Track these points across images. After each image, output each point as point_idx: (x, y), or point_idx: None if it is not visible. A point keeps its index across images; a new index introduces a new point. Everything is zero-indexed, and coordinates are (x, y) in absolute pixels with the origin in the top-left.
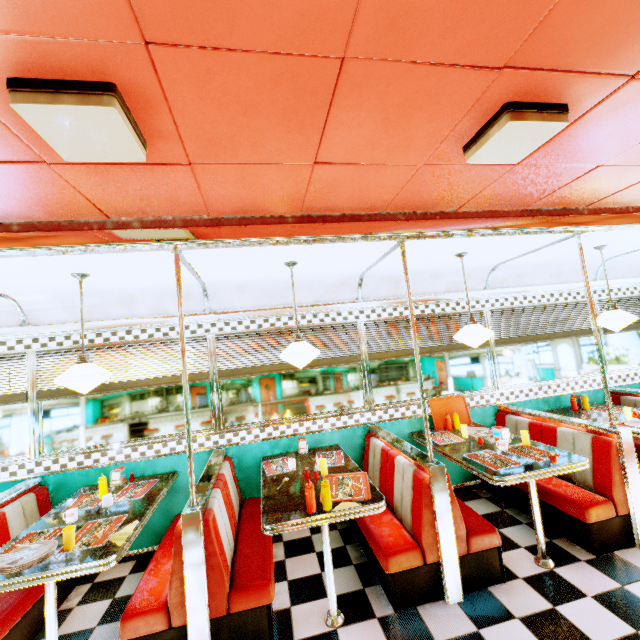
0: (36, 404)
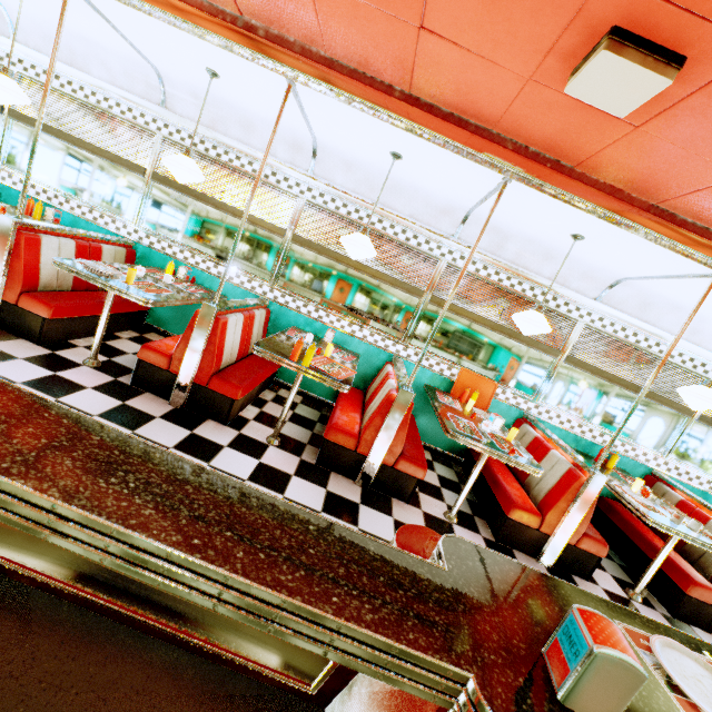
0: (149, 183)
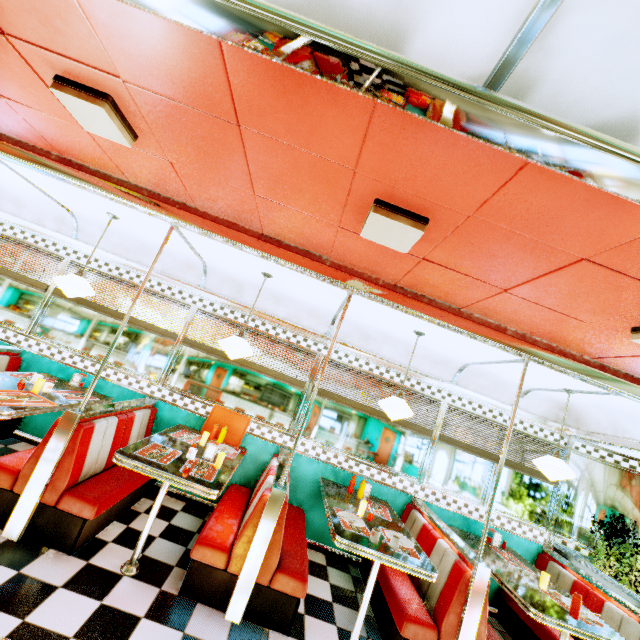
0: None
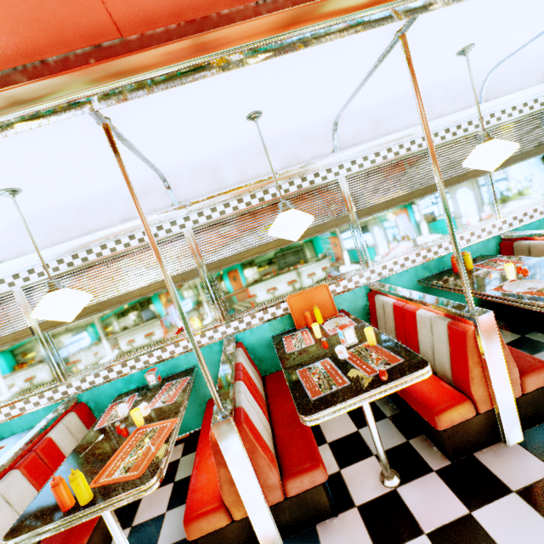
0: None
